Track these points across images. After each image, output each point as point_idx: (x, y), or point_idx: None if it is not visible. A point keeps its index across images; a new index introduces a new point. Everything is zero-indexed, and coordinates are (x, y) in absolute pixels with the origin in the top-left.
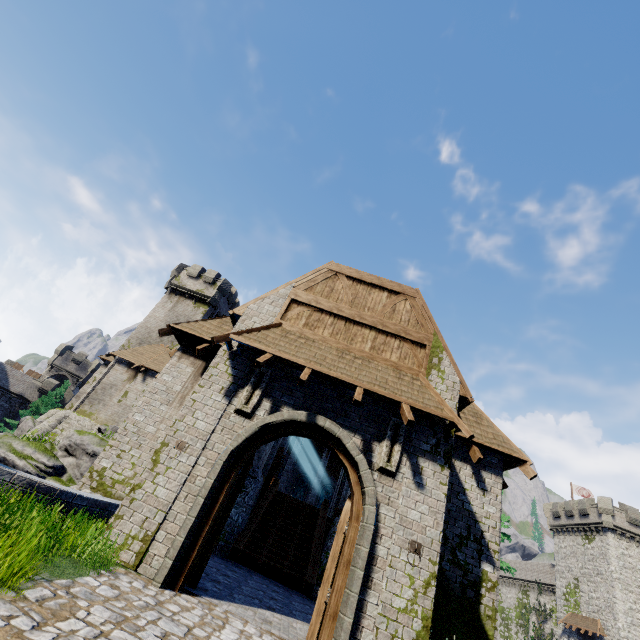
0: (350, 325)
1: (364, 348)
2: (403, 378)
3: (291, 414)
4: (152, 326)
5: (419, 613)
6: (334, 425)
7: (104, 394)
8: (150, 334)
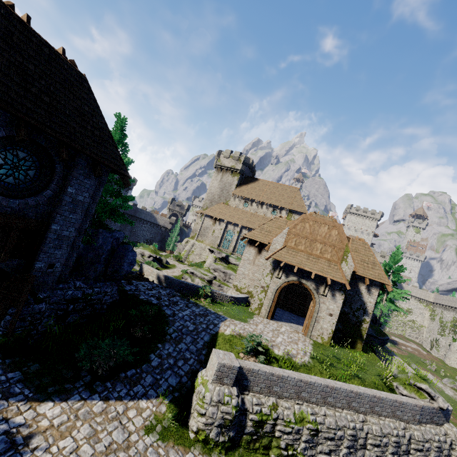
0: (311, 243)
1: (317, 253)
2: (331, 266)
3: (292, 279)
4: (214, 192)
5: (330, 329)
6: (306, 282)
7: (205, 232)
8: (214, 196)
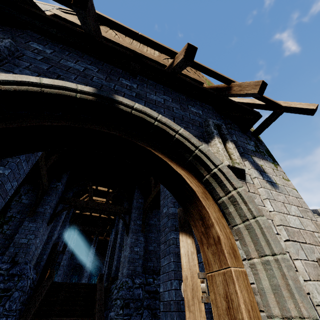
0: None
1: None
2: None
3: (59, 82)
4: None
5: None
6: (148, 109)
7: None
8: None
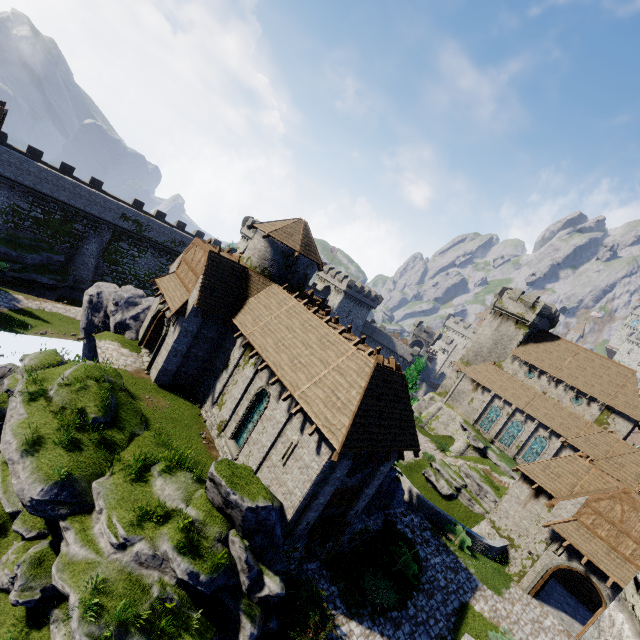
0: (619, 535)
1: (625, 552)
2: None
3: (576, 567)
4: (482, 342)
5: None
6: (597, 582)
7: (459, 397)
8: (481, 349)
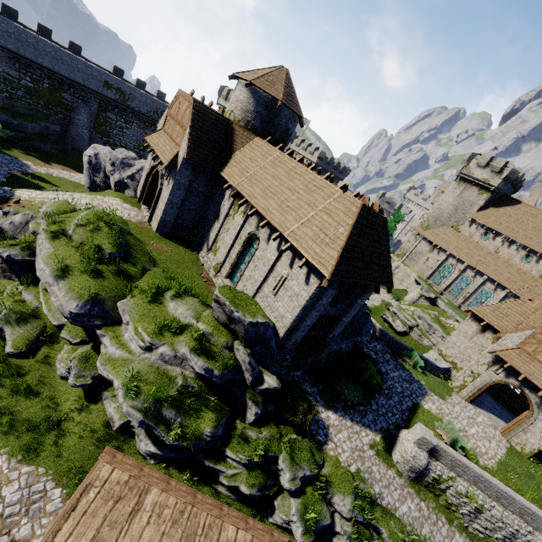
0: None
1: None
2: None
3: (512, 382)
4: (443, 208)
5: (537, 446)
6: (529, 393)
7: (416, 257)
8: (442, 214)
